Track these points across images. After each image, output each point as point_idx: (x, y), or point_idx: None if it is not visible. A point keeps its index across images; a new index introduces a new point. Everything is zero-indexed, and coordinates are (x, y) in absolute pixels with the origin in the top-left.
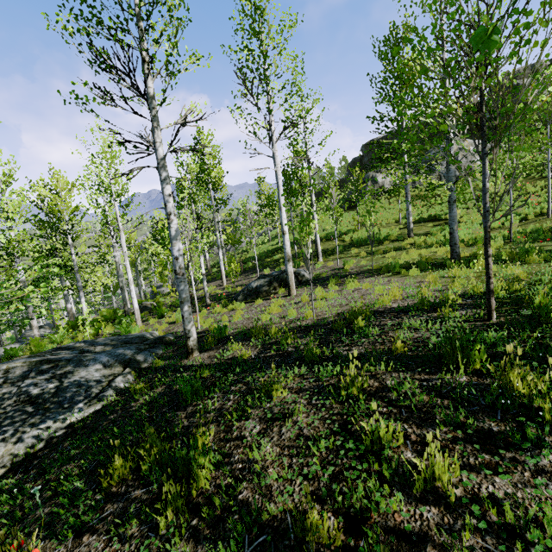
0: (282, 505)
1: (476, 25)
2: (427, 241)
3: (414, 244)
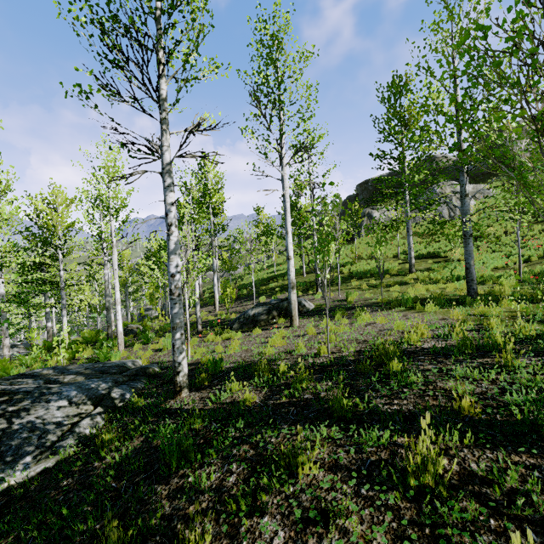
0: None
1: (491, 66)
2: (430, 276)
3: (417, 279)
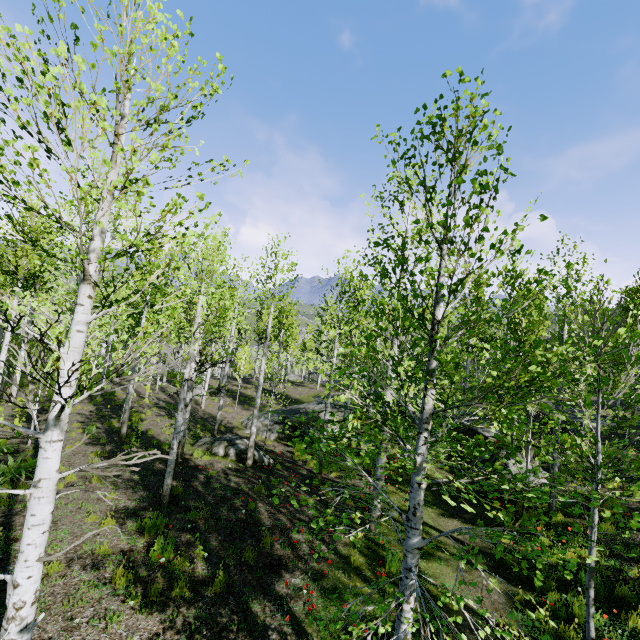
0: None
1: None
2: None
3: None
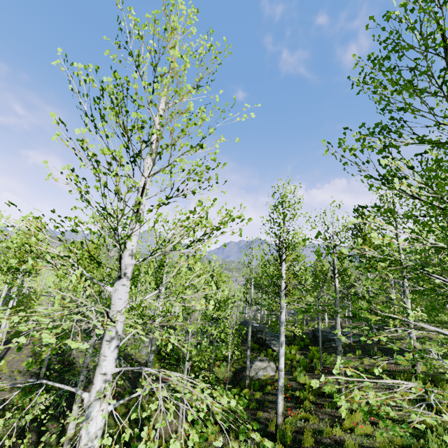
0: None
1: None
2: None
3: None
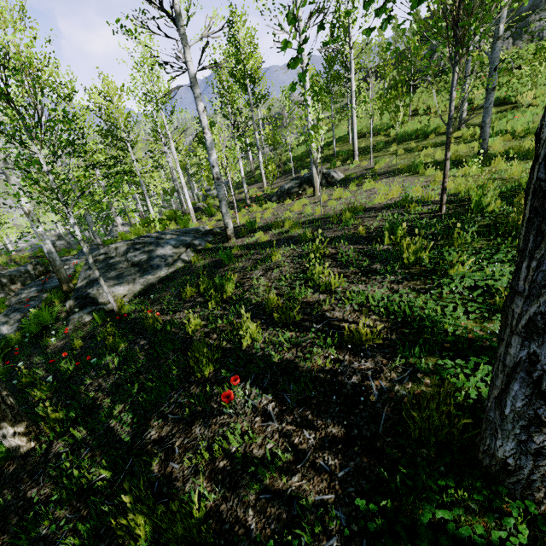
0: (262, 298)
1: None
2: (477, 133)
3: (460, 138)
